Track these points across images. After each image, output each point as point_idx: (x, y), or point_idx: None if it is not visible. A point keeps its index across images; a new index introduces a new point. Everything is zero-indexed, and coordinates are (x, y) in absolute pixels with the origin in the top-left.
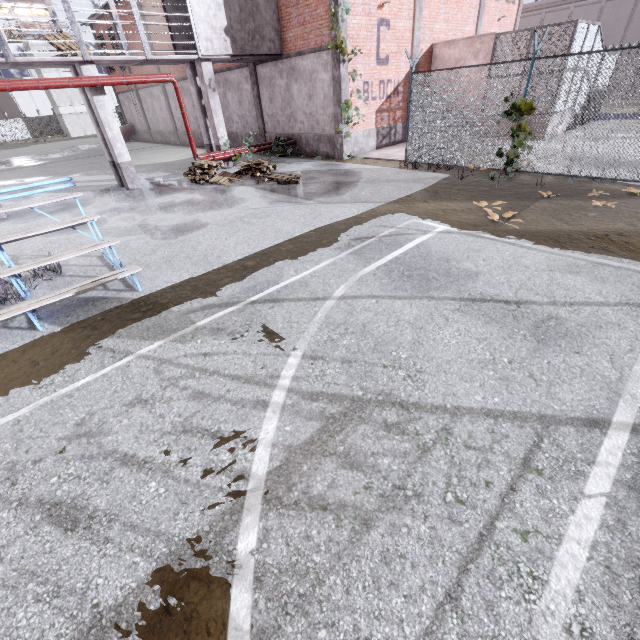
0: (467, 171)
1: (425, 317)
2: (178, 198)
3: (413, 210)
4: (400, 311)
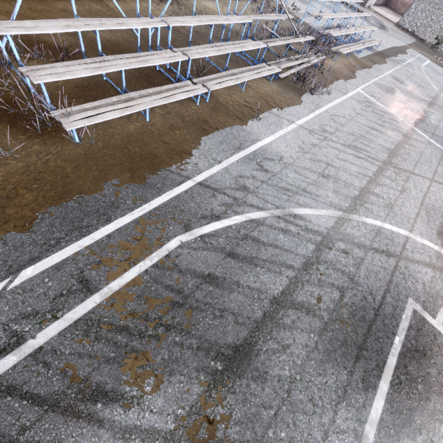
0: (419, 40)
1: (442, 80)
2: (323, 1)
3: (417, 51)
4: (437, 77)
